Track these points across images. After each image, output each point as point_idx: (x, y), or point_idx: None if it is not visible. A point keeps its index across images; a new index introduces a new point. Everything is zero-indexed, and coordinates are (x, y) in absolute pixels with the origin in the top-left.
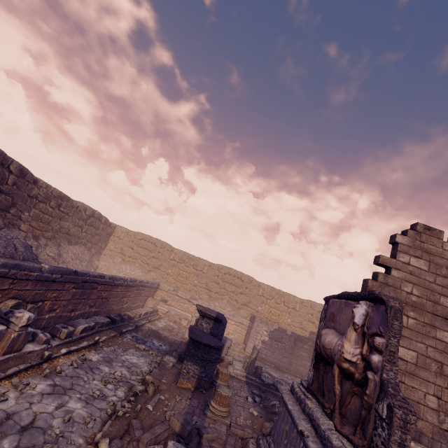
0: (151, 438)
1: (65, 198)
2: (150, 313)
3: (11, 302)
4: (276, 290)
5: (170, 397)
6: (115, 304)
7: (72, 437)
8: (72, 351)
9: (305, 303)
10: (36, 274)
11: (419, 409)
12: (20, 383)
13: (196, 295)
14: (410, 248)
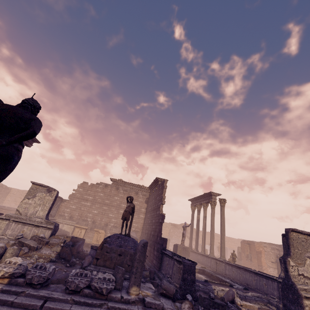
0: None
1: None
2: None
3: None
4: None
5: None
6: None
7: None
8: None
9: None
10: None
11: (74, 216)
12: None
13: None
14: (80, 186)
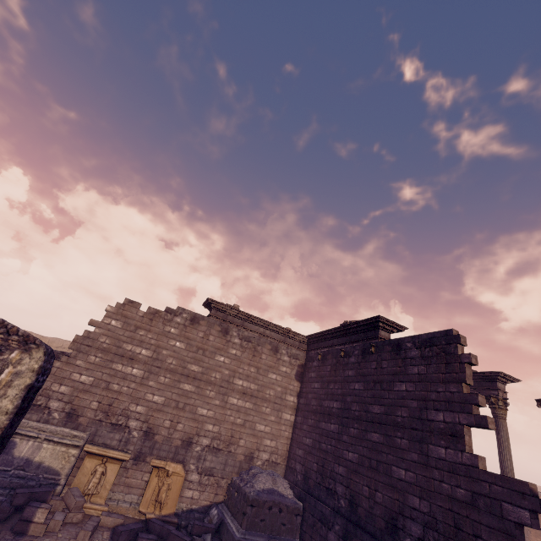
0: None
1: None
2: None
3: None
4: None
5: None
6: None
7: None
8: None
9: None
10: None
11: (84, 411)
12: None
13: None
14: (114, 314)
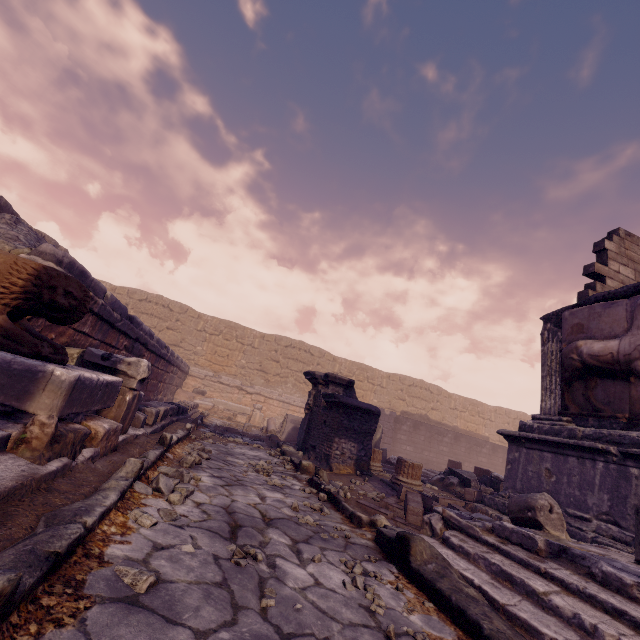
0: (422, 506)
1: (7, 210)
2: (194, 408)
3: (71, 350)
4: (357, 364)
5: (345, 483)
6: (152, 391)
7: (329, 524)
8: (179, 439)
9: (393, 377)
10: (101, 301)
11: None
12: (177, 473)
13: (246, 380)
14: (617, 255)
